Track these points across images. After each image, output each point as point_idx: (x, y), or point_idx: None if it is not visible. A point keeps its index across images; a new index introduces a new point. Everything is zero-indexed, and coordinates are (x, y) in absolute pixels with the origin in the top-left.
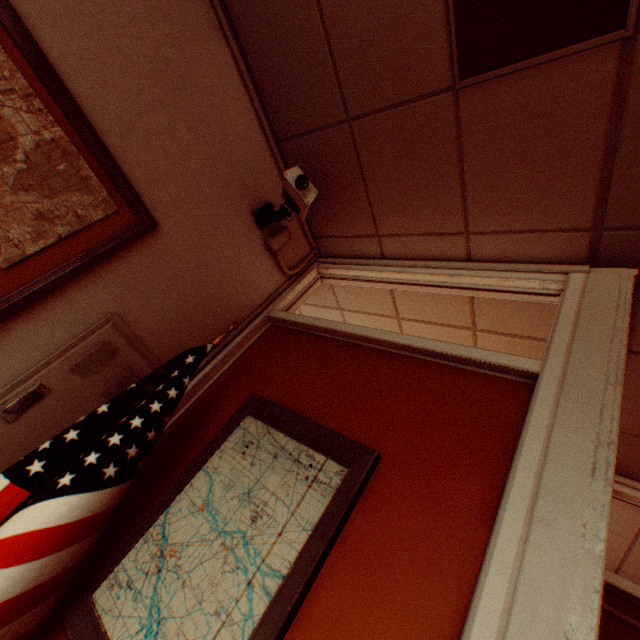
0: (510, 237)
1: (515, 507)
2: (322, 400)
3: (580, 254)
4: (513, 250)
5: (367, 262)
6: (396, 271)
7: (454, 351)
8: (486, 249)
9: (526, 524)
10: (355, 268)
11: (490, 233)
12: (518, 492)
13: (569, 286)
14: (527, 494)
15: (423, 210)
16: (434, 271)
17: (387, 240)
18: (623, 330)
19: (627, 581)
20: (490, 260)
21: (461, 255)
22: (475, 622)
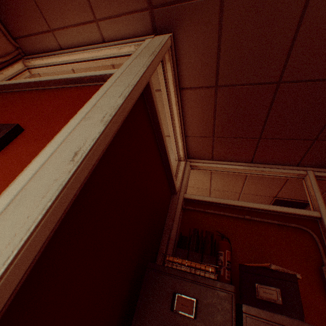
0: (117, 20)
1: (78, 118)
2: (0, 117)
3: (149, 28)
4: (121, 30)
5: (53, 53)
6: (68, 55)
7: (81, 75)
8: (109, 32)
9: (80, 122)
10: (46, 58)
11: (108, 19)
12: (82, 113)
13: (144, 43)
14: (86, 112)
15: (67, 3)
16: (88, 51)
17: (58, 33)
18: (157, 51)
19: (198, 196)
20: (114, 40)
21: (100, 39)
22: (31, 166)
